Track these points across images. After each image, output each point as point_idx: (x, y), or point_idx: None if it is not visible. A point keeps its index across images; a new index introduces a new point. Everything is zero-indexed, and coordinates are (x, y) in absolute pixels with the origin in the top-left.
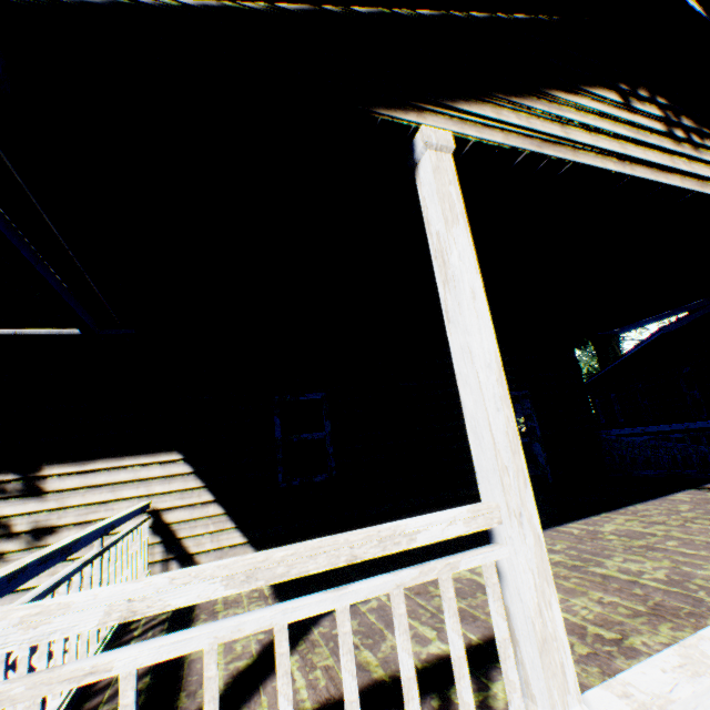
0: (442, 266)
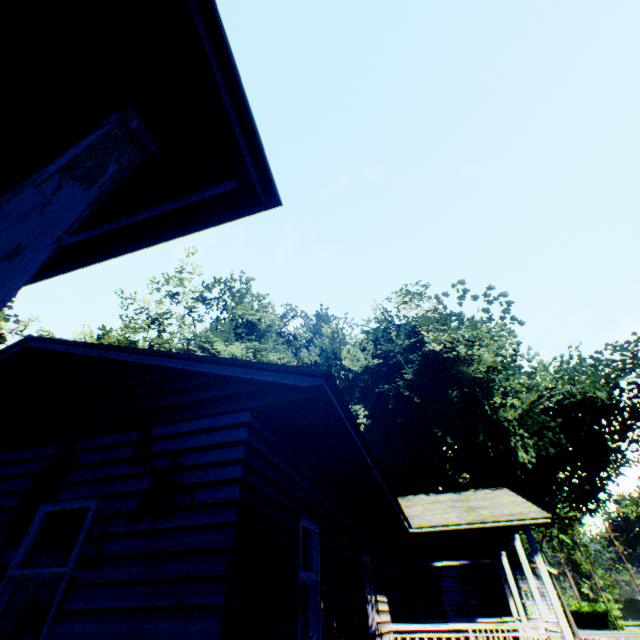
0: (525, 566)
